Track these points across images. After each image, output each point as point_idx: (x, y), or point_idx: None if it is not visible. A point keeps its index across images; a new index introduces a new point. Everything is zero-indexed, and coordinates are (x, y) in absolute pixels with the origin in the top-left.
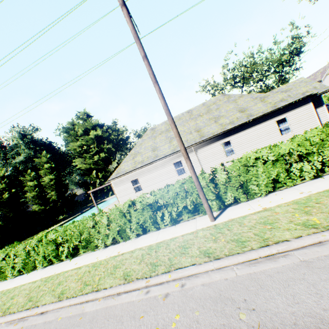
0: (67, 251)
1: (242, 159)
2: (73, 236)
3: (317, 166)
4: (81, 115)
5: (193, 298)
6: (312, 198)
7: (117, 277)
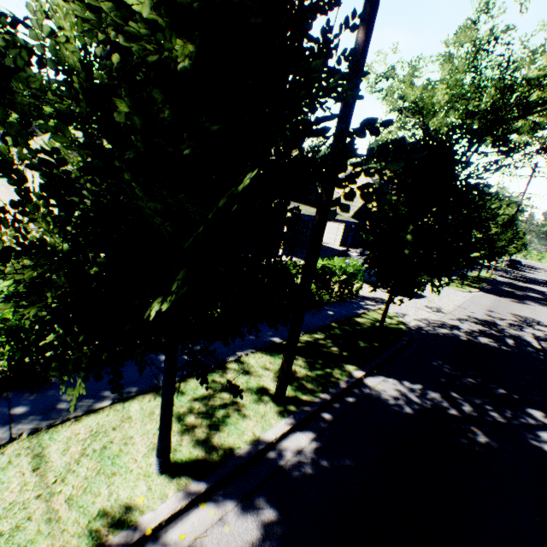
0: None
1: None
2: None
3: None
4: None
5: None
6: None
7: None
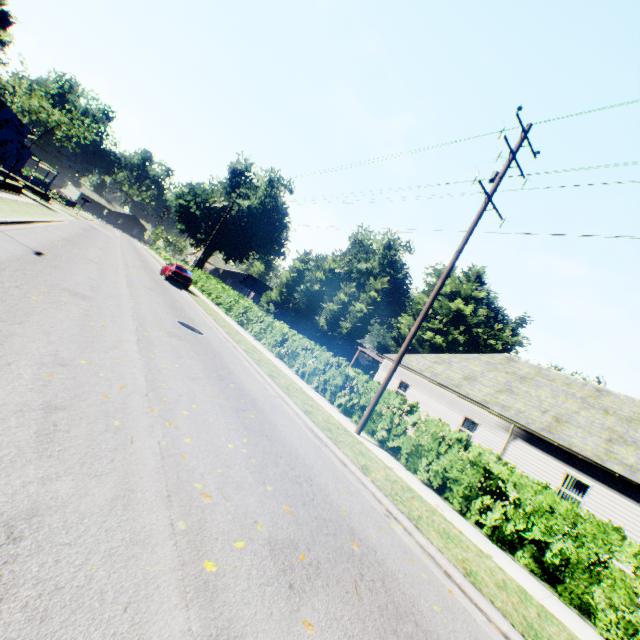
0: (284, 357)
1: (458, 435)
2: (292, 343)
3: (507, 529)
4: (471, 271)
5: (269, 396)
6: (425, 502)
7: (270, 373)
